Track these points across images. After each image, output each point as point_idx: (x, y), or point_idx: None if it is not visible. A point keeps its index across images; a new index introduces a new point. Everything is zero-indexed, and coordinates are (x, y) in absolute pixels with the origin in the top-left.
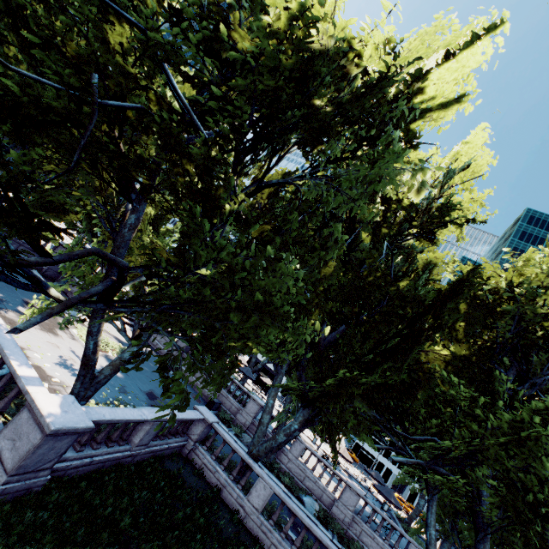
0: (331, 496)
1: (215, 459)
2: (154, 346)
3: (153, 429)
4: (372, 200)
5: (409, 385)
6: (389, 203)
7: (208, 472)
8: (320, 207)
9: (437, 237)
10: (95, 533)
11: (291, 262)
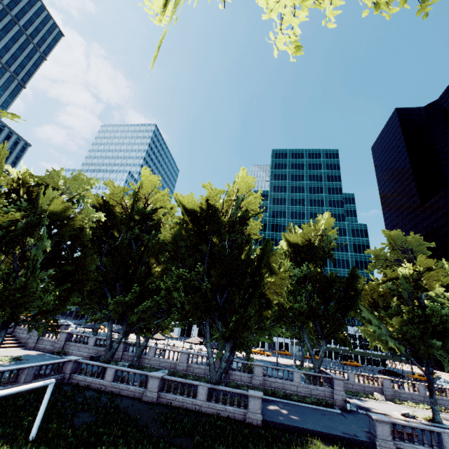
0: (175, 363)
1: (85, 375)
2: (44, 350)
3: (30, 372)
4: (80, 233)
5: (155, 290)
6: (115, 217)
7: (82, 382)
8: (61, 244)
9: (159, 216)
10: (4, 407)
11: (33, 278)
